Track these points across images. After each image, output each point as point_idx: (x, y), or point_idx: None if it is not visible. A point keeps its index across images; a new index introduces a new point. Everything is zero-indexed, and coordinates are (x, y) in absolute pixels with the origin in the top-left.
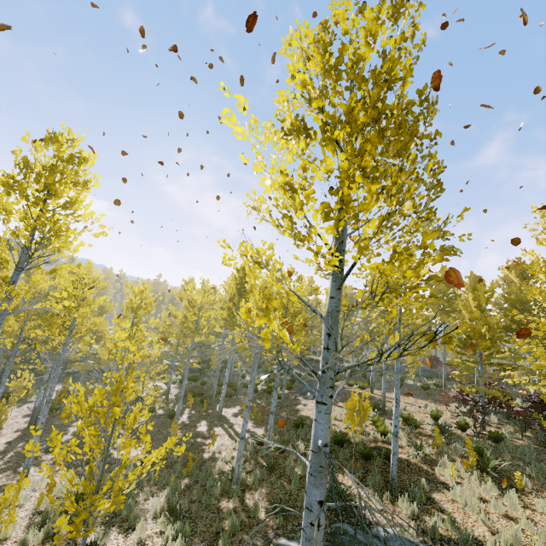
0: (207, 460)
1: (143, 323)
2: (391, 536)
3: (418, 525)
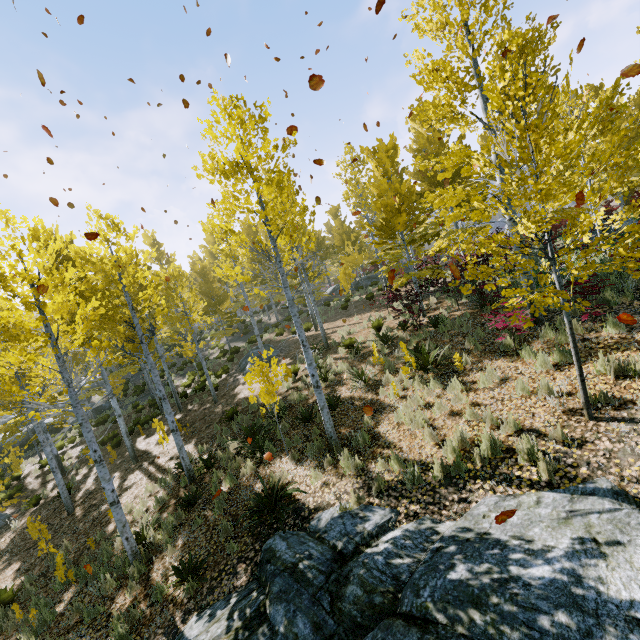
0: (102, 541)
1: None
2: (330, 523)
3: (363, 483)
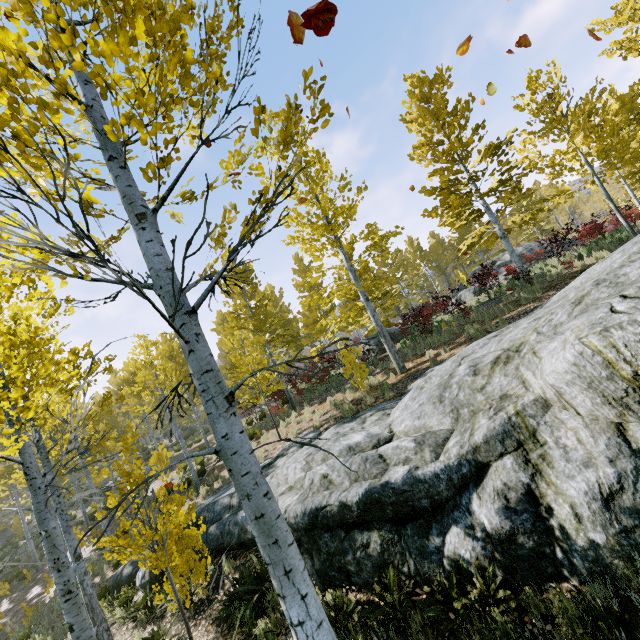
0: (49, 597)
1: None
2: None
3: (208, 494)
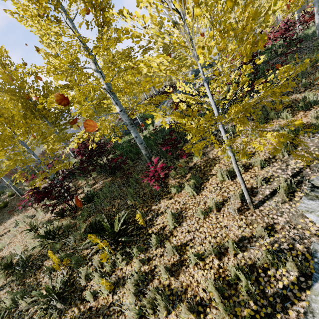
0: None
1: None
2: None
3: None
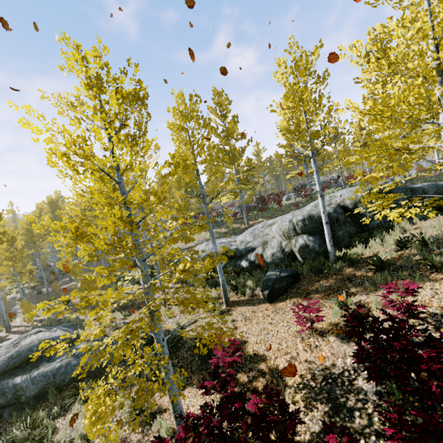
0: None
1: None
2: None
3: None
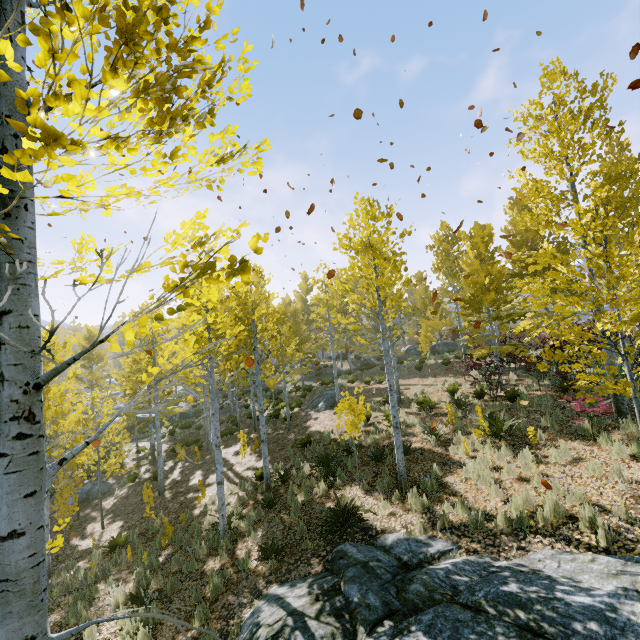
0: (194, 518)
1: (104, 378)
2: (396, 542)
3: (428, 519)
